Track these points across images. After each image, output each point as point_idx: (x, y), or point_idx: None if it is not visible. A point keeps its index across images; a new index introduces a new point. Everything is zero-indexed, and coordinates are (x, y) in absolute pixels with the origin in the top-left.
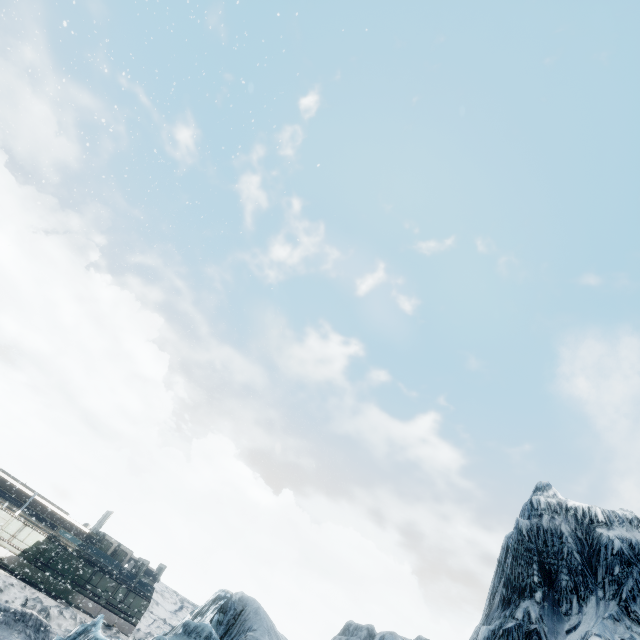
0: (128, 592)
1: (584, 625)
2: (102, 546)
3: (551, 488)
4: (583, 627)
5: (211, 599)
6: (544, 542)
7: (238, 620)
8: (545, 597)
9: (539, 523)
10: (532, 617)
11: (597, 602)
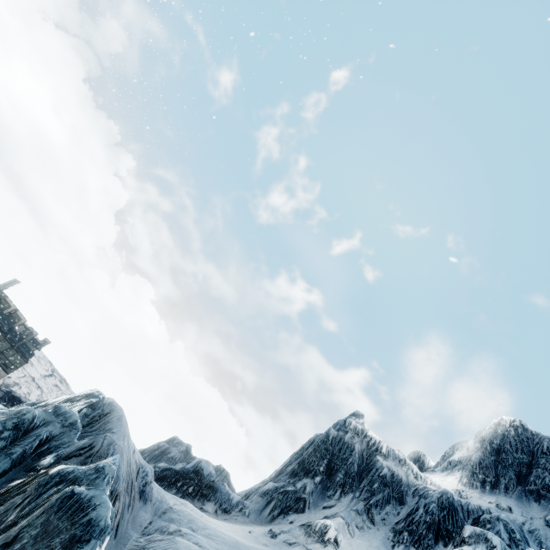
0: (11, 348)
1: (337, 508)
2: (1, 304)
3: (363, 418)
4: (335, 509)
5: (85, 393)
6: (340, 449)
7: (102, 419)
8: (321, 482)
9: (343, 436)
10: (307, 490)
11: (352, 498)
